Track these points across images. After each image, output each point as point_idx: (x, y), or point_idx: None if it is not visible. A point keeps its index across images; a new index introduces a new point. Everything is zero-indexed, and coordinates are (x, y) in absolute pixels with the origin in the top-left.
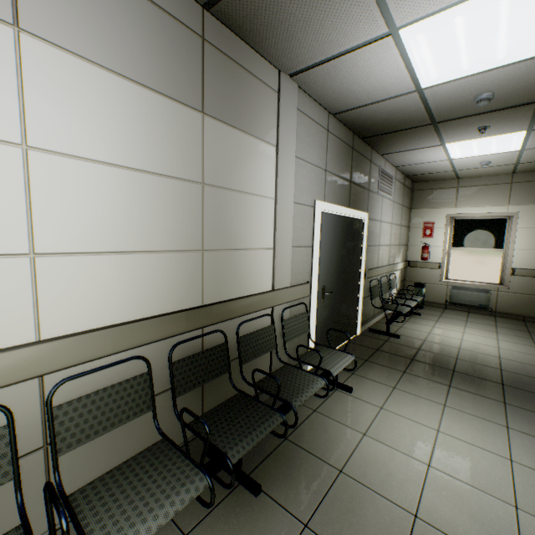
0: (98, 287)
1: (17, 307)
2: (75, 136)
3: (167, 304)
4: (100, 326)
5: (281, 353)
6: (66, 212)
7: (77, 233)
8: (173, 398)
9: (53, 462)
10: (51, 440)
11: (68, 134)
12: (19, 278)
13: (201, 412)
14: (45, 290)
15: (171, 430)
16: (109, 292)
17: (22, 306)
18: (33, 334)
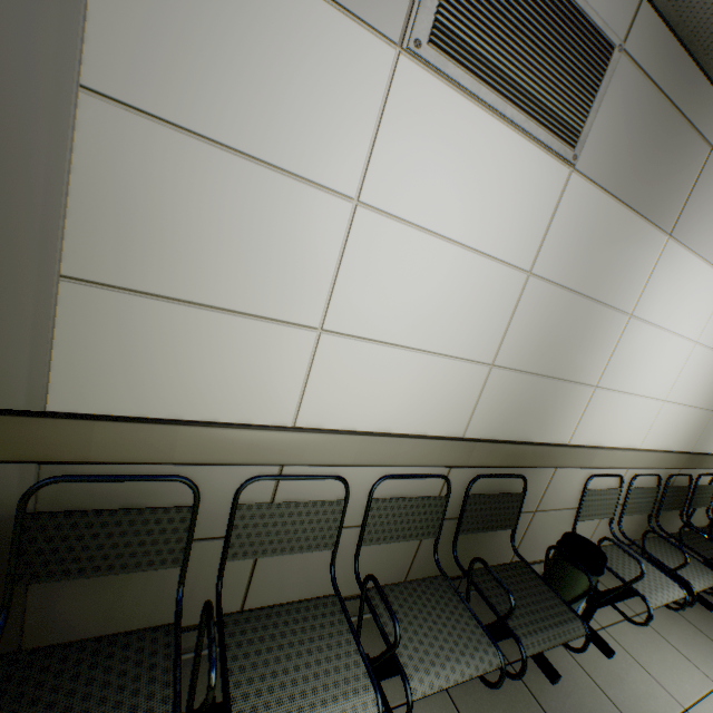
0: (667, 425)
1: (645, 427)
2: (712, 334)
3: (679, 444)
4: (654, 448)
5: (700, 511)
6: (685, 379)
7: (680, 391)
8: (658, 511)
9: (620, 518)
10: (624, 505)
11: (711, 333)
12: (654, 412)
13: (644, 528)
14: (655, 421)
15: (631, 530)
16: (668, 428)
17: (646, 427)
18: (639, 444)
